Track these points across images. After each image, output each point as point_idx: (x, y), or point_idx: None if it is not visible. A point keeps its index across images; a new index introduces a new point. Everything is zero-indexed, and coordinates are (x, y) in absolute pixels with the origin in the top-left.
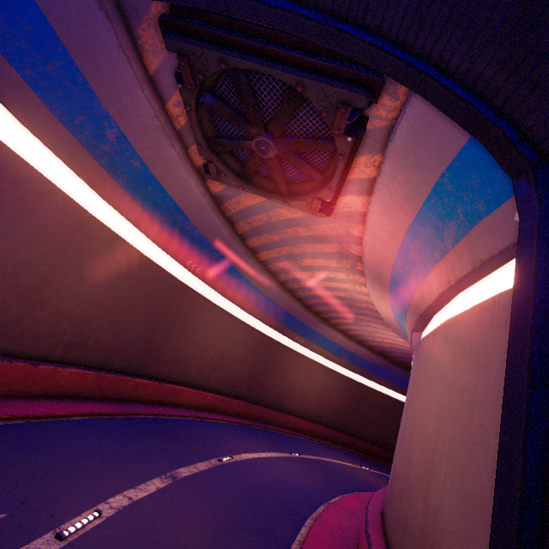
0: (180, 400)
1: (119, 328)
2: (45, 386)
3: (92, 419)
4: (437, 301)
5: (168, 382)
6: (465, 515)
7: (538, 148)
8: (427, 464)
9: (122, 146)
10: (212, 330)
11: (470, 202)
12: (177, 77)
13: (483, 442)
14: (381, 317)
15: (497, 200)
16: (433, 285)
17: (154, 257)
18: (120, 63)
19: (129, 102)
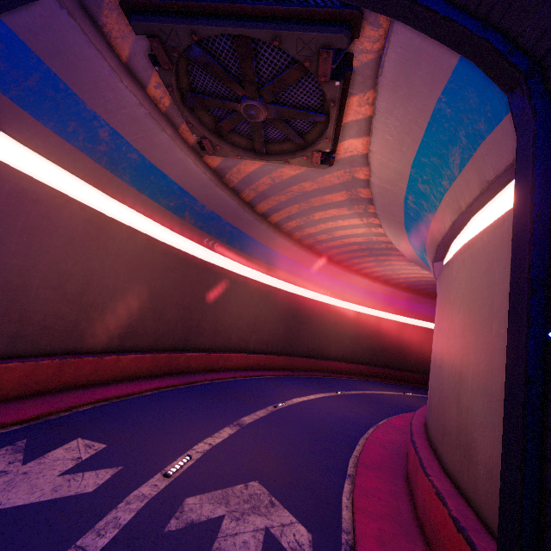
0: (228, 365)
1: (160, 314)
2: (114, 373)
3: (160, 392)
4: (452, 229)
5: (214, 351)
6: (490, 408)
7: (530, 55)
8: (457, 376)
9: (116, 142)
10: (242, 299)
11: (471, 124)
12: (152, 59)
13: (501, 347)
14: (402, 254)
15: (497, 116)
16: (446, 214)
17: (173, 243)
18: (93, 58)
19: (112, 97)
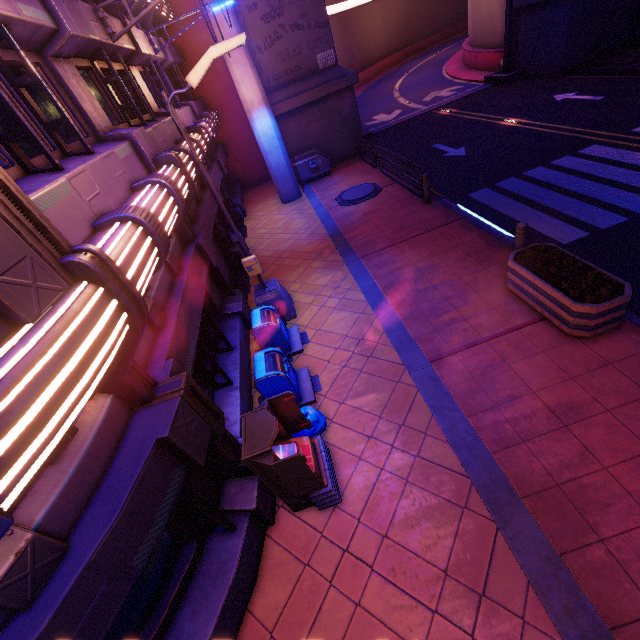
0: None
1: None
2: None
3: None
4: None
5: None
6: (501, 12)
7: None
8: (489, 7)
9: None
10: None
11: None
12: None
13: None
14: None
15: None
16: None
17: None
18: None
19: None
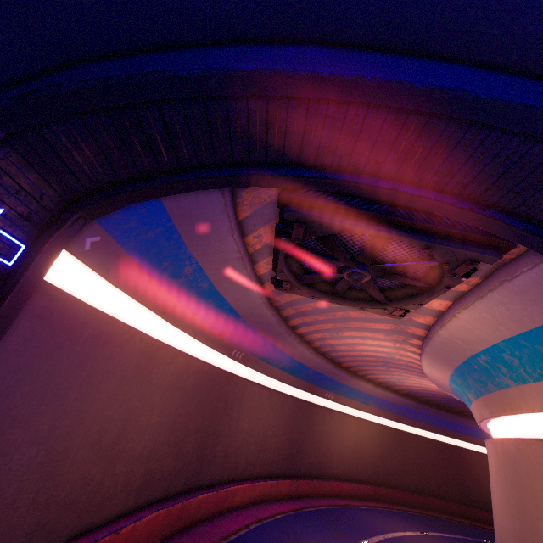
0: (235, 501)
1: (180, 446)
2: None
3: None
4: None
5: (221, 484)
6: None
7: None
8: None
9: (195, 275)
10: (254, 411)
11: None
12: (278, 228)
13: None
14: (419, 371)
15: None
16: None
17: (203, 356)
18: (220, 221)
19: (215, 245)
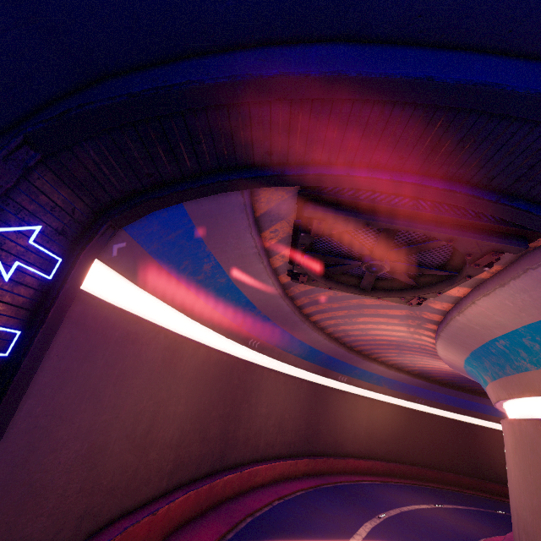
0: (257, 480)
1: (204, 432)
2: (162, 529)
3: None
4: None
5: (244, 465)
6: None
7: None
8: None
9: (214, 271)
10: (271, 396)
11: None
12: (296, 224)
13: None
14: (432, 353)
15: None
16: None
17: (222, 347)
18: (239, 219)
19: (234, 242)
